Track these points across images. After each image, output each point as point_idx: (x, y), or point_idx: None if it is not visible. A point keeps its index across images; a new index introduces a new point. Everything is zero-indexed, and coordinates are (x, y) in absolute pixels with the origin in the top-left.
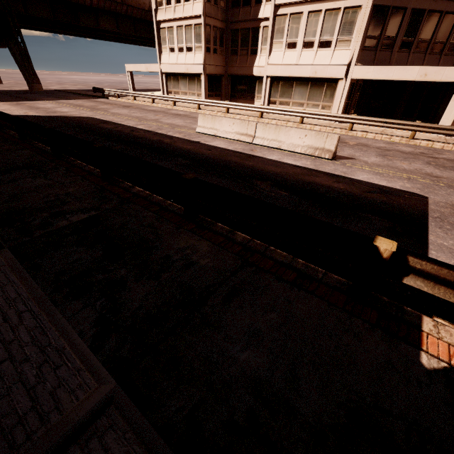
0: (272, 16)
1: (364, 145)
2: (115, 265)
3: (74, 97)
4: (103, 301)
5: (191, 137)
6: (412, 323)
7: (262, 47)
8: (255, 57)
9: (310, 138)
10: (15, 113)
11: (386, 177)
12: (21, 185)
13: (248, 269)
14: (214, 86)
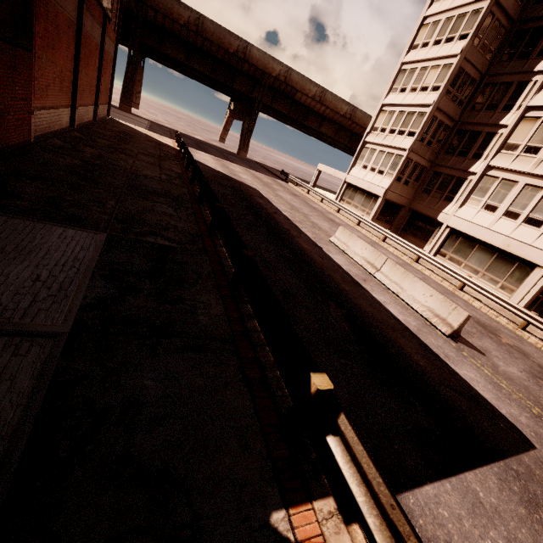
0: (480, 174)
1: (523, 352)
2: (147, 280)
3: (262, 171)
4: (115, 292)
5: (318, 241)
6: (310, 490)
7: (460, 197)
8: (447, 204)
9: (434, 301)
10: (209, 165)
11: (502, 394)
12: (156, 206)
13: (227, 345)
14: (388, 213)
